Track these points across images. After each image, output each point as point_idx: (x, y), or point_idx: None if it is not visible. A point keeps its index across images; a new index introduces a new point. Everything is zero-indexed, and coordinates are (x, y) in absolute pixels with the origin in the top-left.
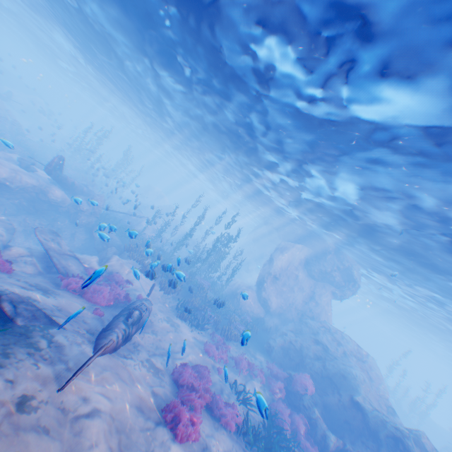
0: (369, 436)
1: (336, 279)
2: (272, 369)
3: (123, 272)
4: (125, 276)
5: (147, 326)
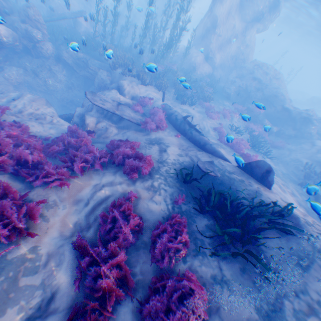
0: (289, 121)
1: (264, 16)
2: (238, 109)
3: (138, 94)
4: (141, 96)
5: None
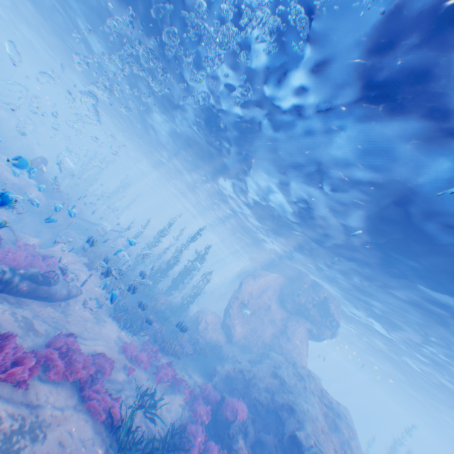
0: None
1: (312, 313)
2: (204, 390)
3: (63, 260)
4: (64, 263)
5: (60, 305)
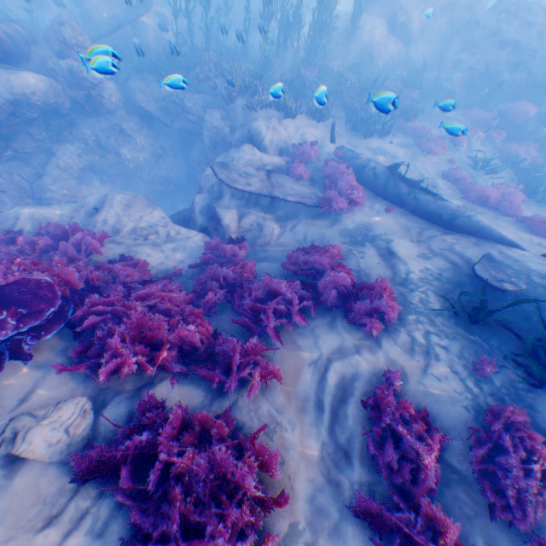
0: None
1: None
2: (478, 120)
3: (287, 140)
4: (293, 143)
5: None
